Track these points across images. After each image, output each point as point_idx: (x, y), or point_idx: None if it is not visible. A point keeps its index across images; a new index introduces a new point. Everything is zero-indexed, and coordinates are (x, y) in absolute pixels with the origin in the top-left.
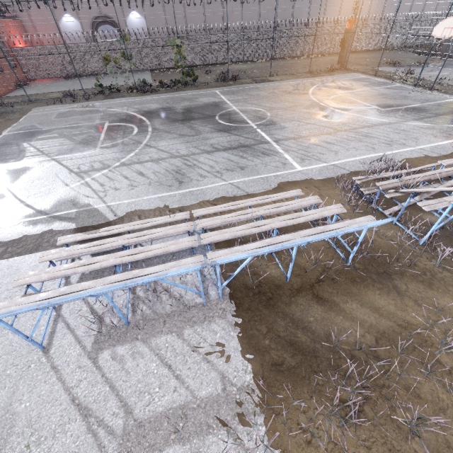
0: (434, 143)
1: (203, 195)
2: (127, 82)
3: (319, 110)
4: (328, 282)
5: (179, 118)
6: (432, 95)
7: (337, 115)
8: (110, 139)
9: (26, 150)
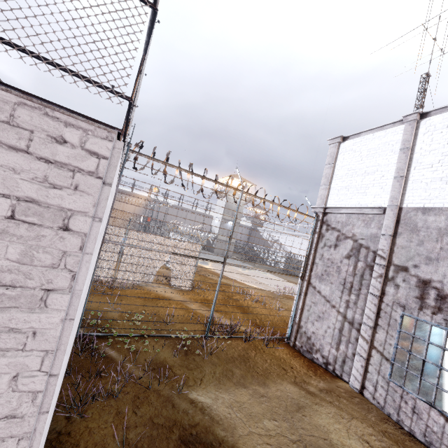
0: None
1: None
2: None
3: None
4: None
5: None
6: None
7: None
8: None
9: None
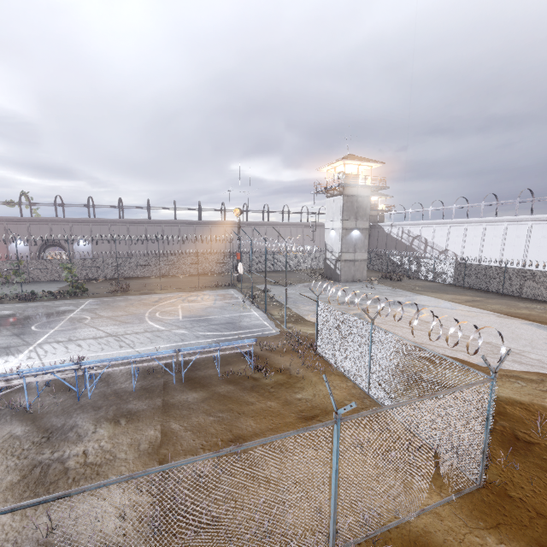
0: (157, 346)
1: None
2: (12, 292)
3: (134, 319)
4: None
5: (5, 323)
6: (243, 309)
7: (138, 323)
8: None
9: None
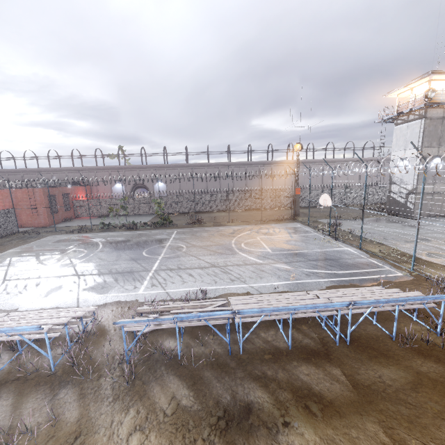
0: (269, 282)
1: (50, 304)
2: (120, 222)
3: (224, 249)
4: (21, 381)
5: (122, 248)
6: (329, 244)
7: (231, 254)
8: (59, 259)
9: (3, 262)
